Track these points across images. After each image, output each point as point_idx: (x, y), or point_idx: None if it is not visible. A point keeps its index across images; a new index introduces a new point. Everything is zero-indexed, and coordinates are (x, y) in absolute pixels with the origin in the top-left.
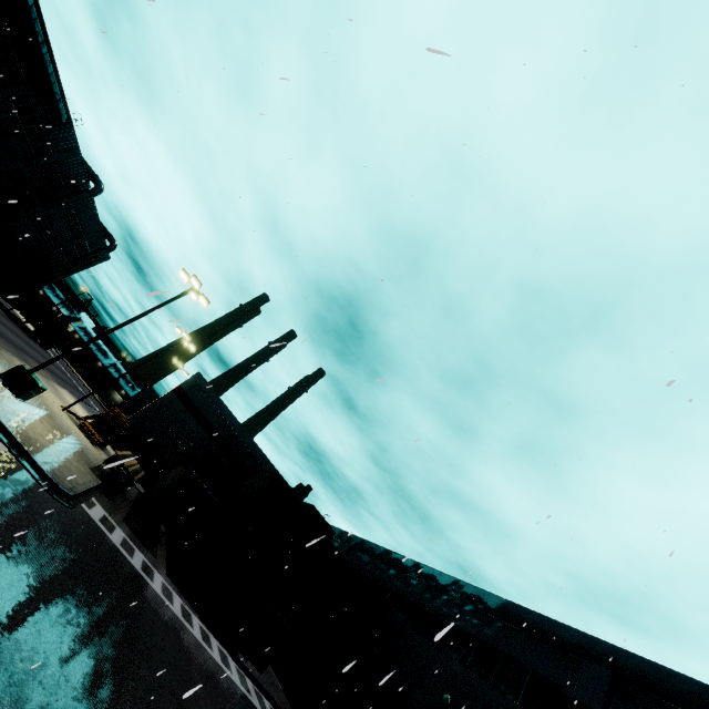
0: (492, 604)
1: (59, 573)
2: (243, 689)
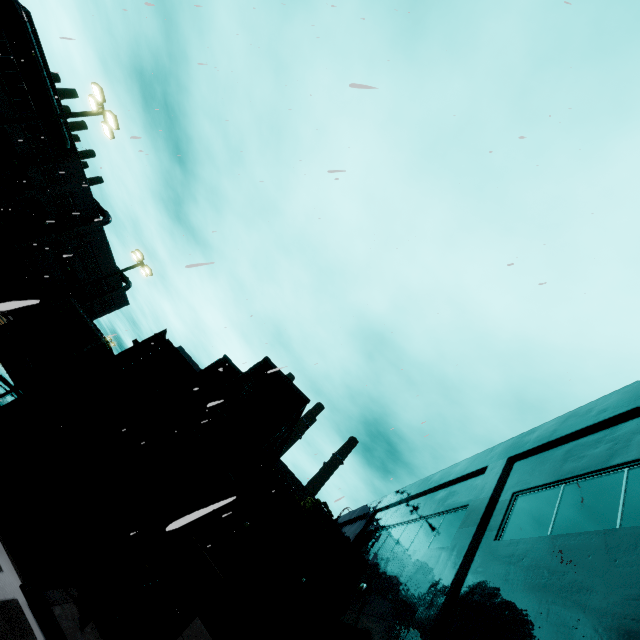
0: None
1: None
2: None
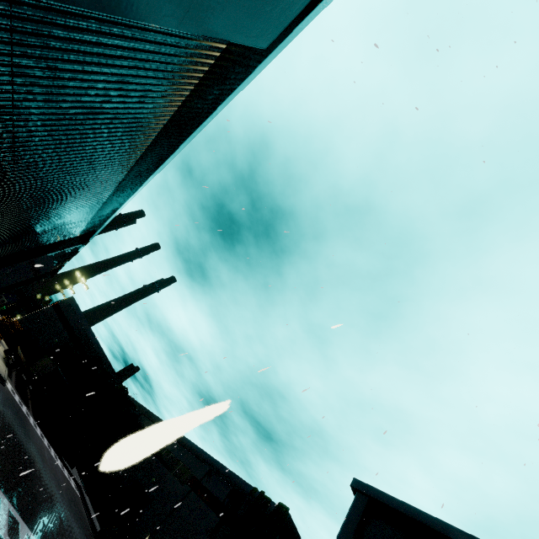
0: (188, 444)
1: (11, 412)
2: (62, 469)
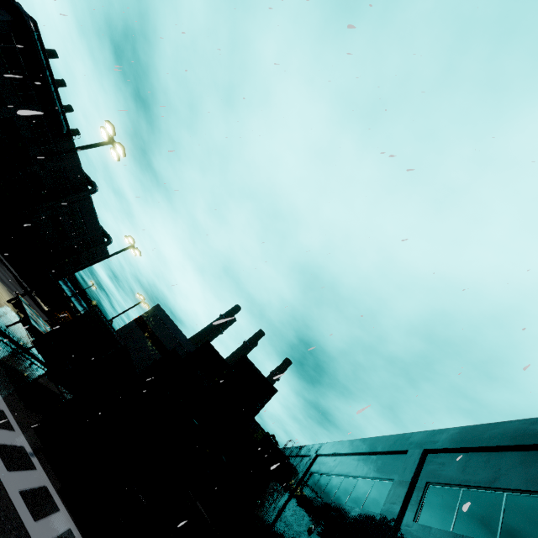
0: None
1: None
2: None
